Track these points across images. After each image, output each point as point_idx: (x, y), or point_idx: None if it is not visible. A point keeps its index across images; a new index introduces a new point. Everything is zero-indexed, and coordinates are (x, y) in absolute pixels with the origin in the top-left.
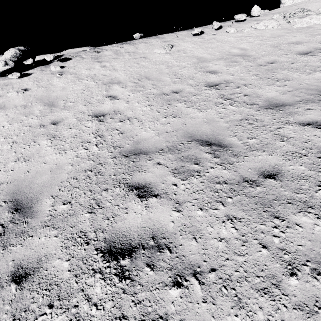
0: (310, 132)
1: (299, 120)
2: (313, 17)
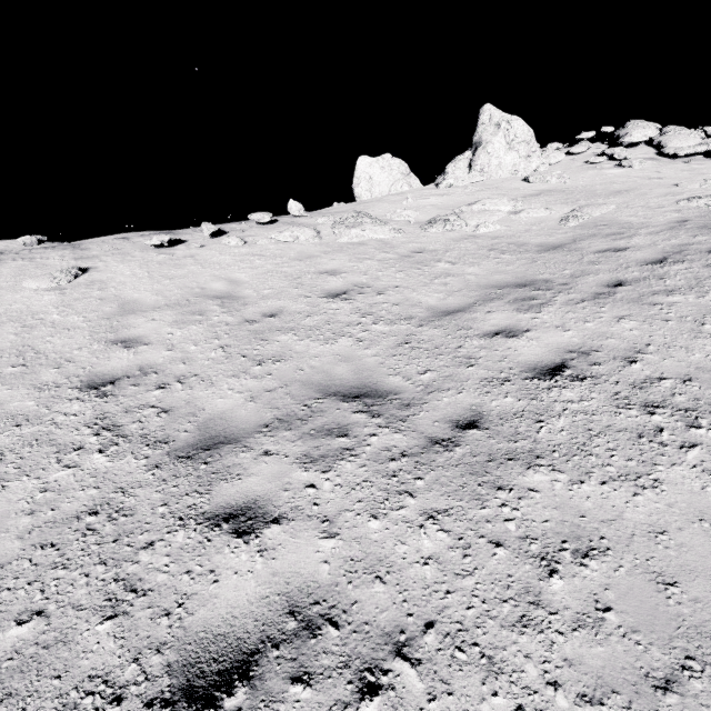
0: (210, 556)
1: (218, 500)
2: (366, 228)
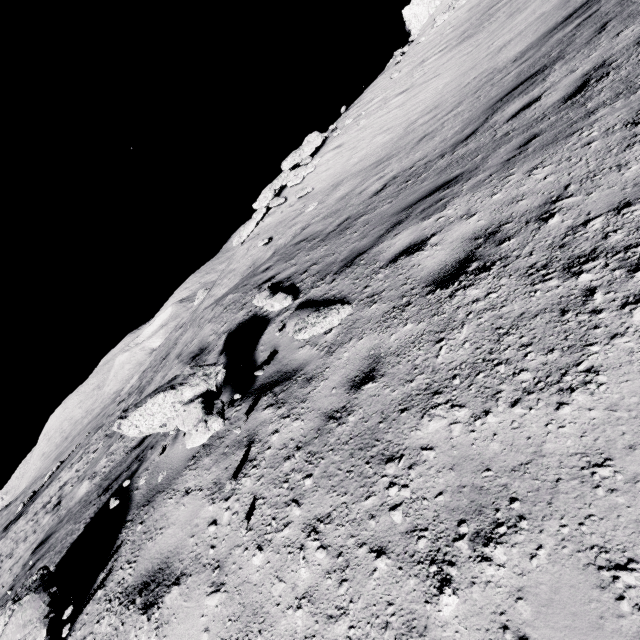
0: None
1: None
2: None
